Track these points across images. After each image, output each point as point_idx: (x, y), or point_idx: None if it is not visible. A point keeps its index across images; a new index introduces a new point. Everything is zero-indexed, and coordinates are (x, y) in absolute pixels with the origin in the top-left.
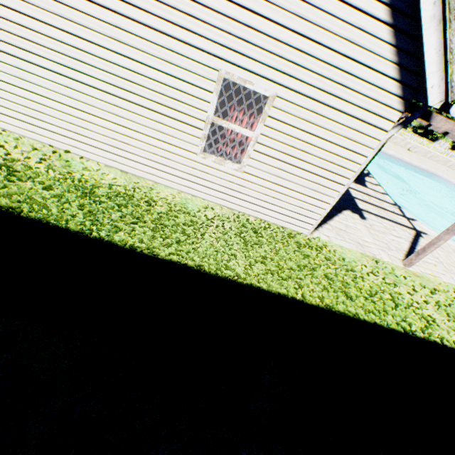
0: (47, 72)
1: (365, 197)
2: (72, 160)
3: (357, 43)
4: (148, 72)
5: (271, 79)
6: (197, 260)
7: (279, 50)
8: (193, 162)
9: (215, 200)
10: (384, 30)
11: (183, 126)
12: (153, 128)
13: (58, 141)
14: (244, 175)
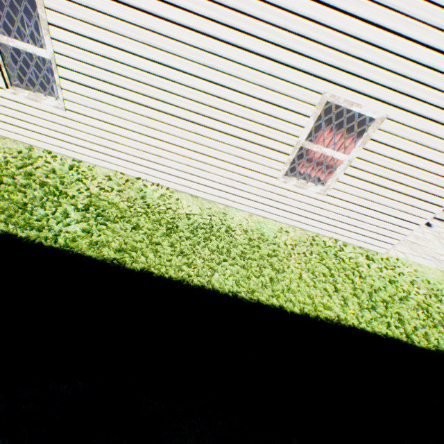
0: (127, 103)
1: None
2: (144, 188)
3: None
4: (239, 99)
5: (384, 100)
6: (294, 300)
7: (403, 68)
8: (270, 186)
9: (287, 222)
10: None
11: (268, 151)
12: (234, 154)
13: (129, 168)
14: (325, 198)
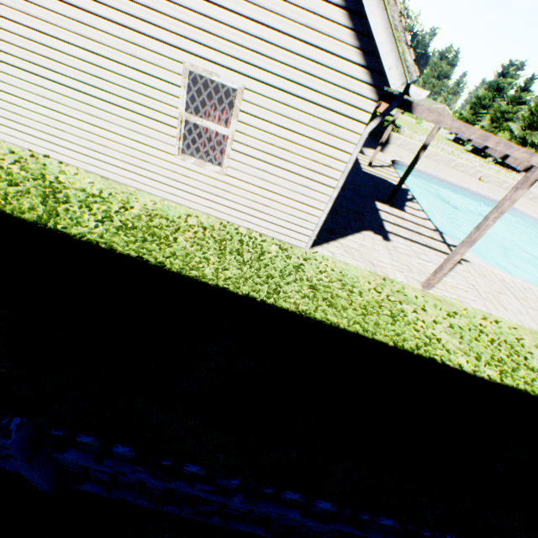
0: (20, 72)
1: (398, 221)
2: (50, 164)
3: (315, 28)
4: (116, 68)
5: (237, 71)
6: (161, 259)
7: (239, 39)
8: (172, 165)
9: (202, 209)
10: (339, 13)
11: (158, 124)
12: (128, 128)
13: (37, 145)
14: (227, 179)
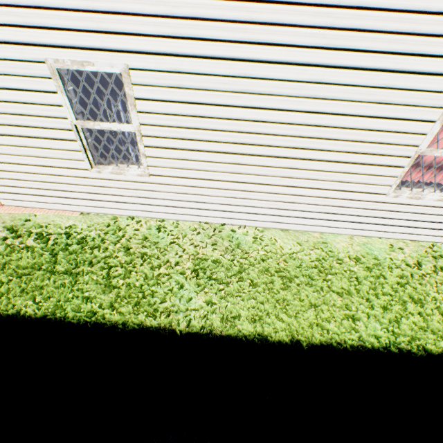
0: (214, 155)
1: None
2: (232, 233)
3: None
4: (345, 122)
5: None
6: None
7: None
8: (376, 203)
9: (394, 236)
10: None
11: (376, 168)
12: (334, 180)
13: (213, 216)
14: None
